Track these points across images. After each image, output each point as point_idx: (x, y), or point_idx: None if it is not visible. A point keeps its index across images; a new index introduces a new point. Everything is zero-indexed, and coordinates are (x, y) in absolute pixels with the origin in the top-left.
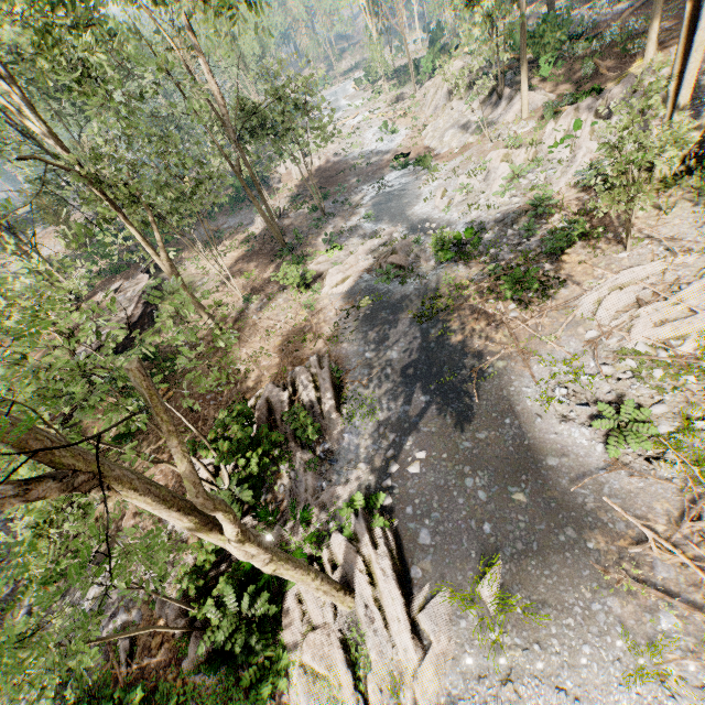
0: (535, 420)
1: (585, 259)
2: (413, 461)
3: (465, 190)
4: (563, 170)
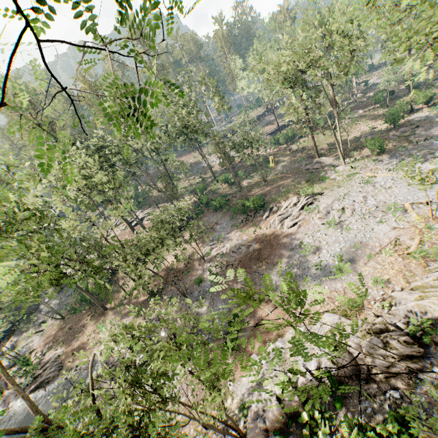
0: None
1: None
2: None
3: None
4: None
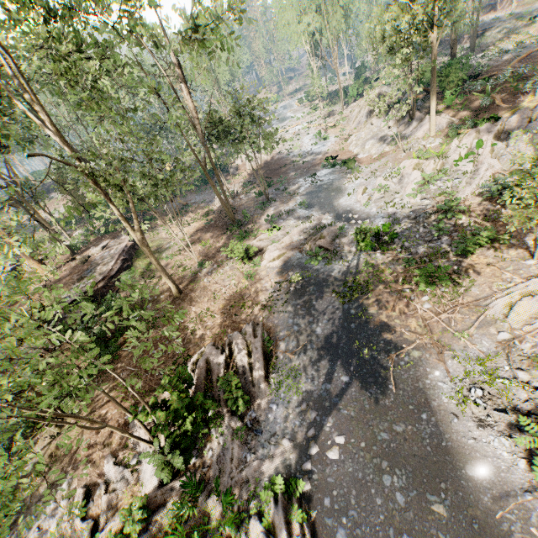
0: (452, 420)
1: (493, 261)
2: (332, 445)
3: (382, 189)
4: (467, 180)
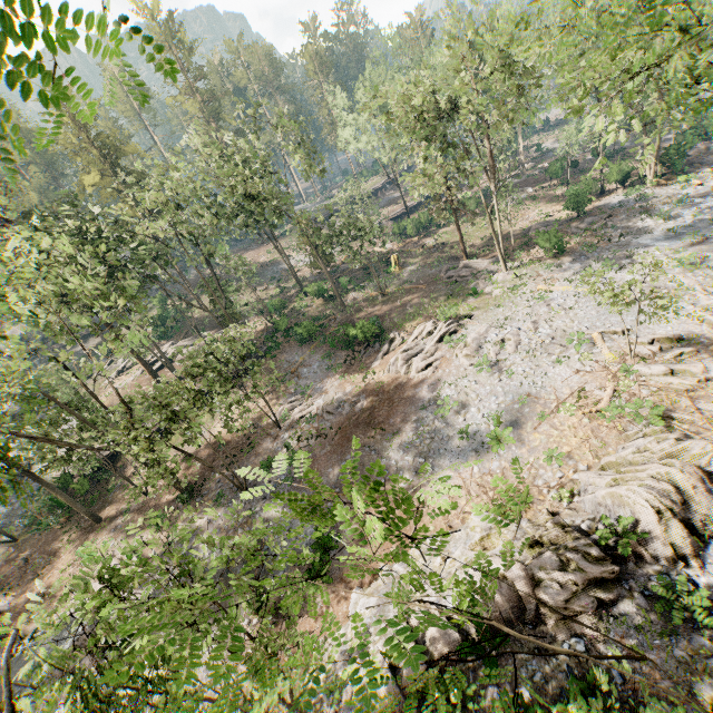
0: None
1: None
2: None
3: None
4: None
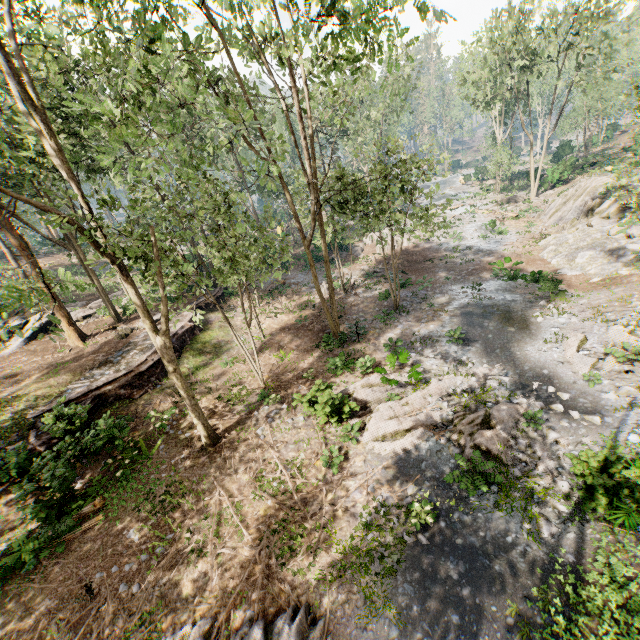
0: None
1: None
2: None
3: (627, 353)
4: None
